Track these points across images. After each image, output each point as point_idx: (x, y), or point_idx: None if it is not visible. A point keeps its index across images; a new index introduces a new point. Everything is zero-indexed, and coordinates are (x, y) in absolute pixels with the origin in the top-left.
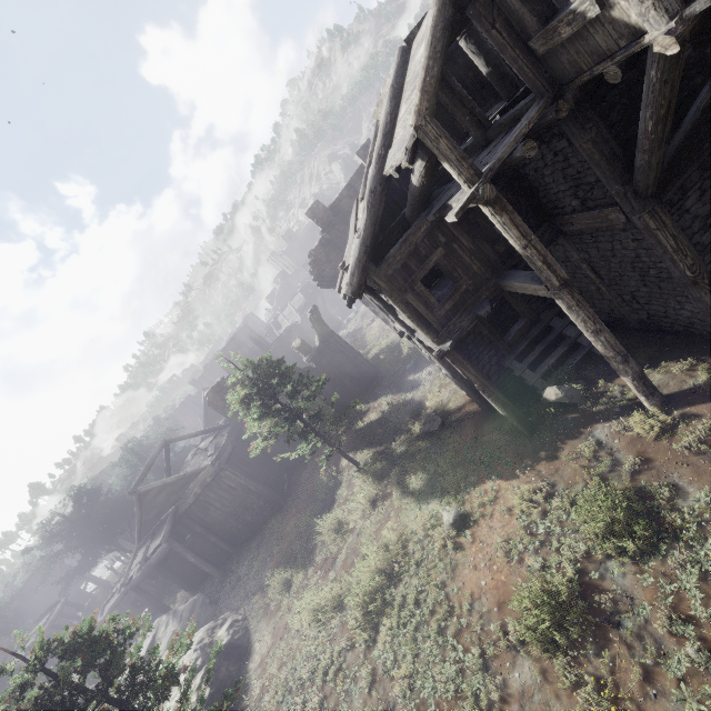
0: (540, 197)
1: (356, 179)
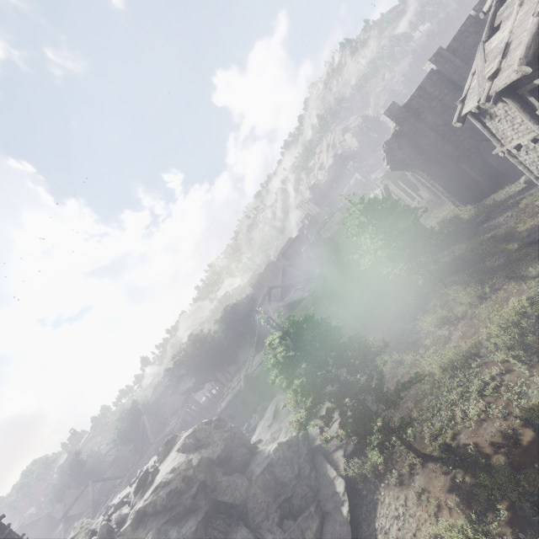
0: None
1: (425, 82)
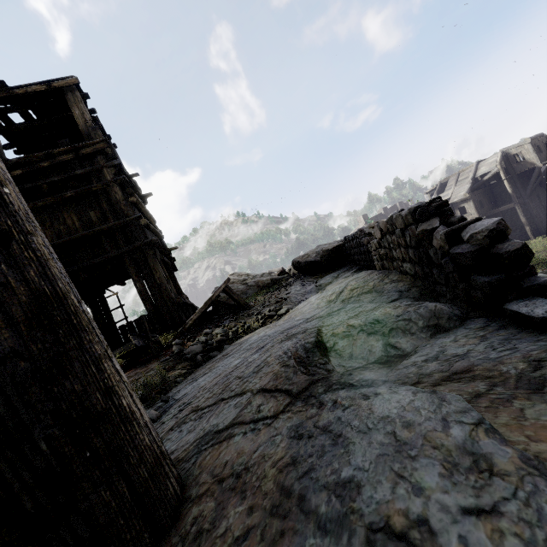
0: (497, 200)
1: (378, 216)
